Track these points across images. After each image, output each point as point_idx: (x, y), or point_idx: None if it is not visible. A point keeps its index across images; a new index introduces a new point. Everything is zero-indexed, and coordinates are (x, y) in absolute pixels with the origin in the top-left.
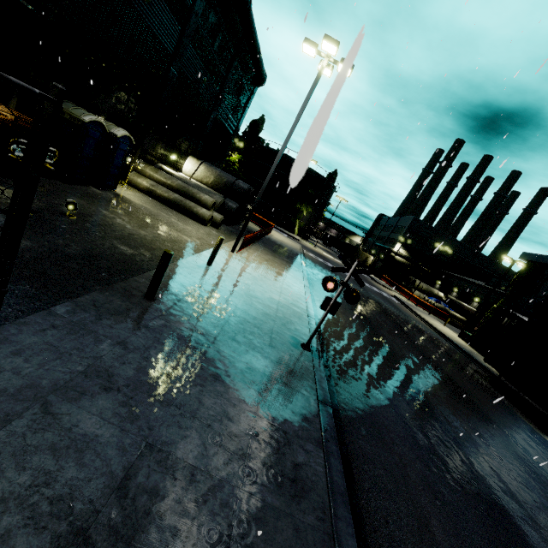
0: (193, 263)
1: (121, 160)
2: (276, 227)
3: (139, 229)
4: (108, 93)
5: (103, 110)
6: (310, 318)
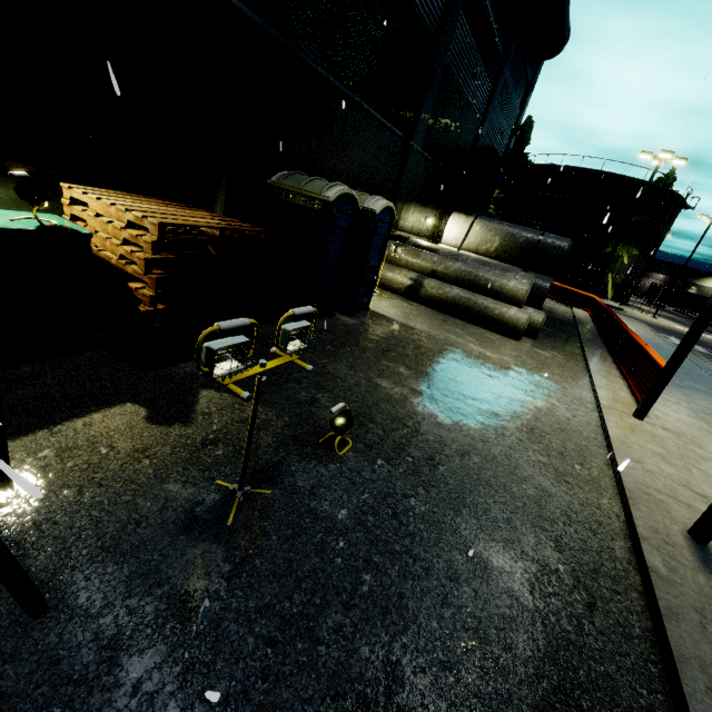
0: (673, 552)
1: (376, 254)
2: None
3: (460, 420)
4: (347, 141)
5: (340, 173)
6: None
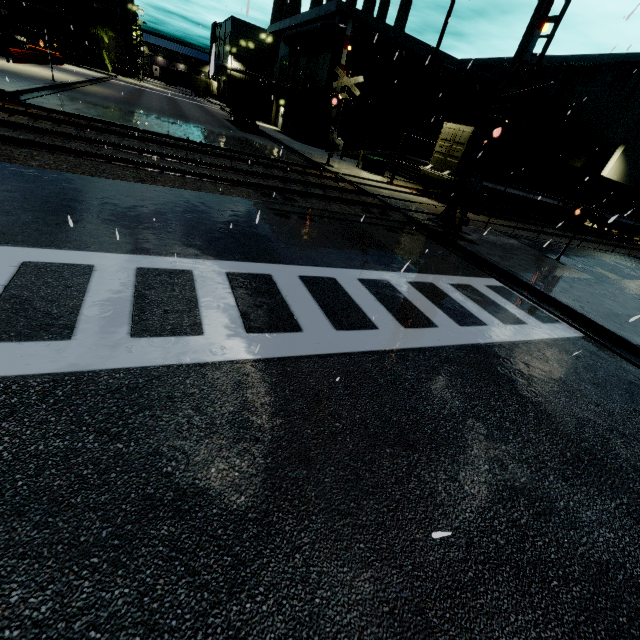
0: None
1: None
2: (81, 66)
3: None
4: None
5: None
6: (67, 81)
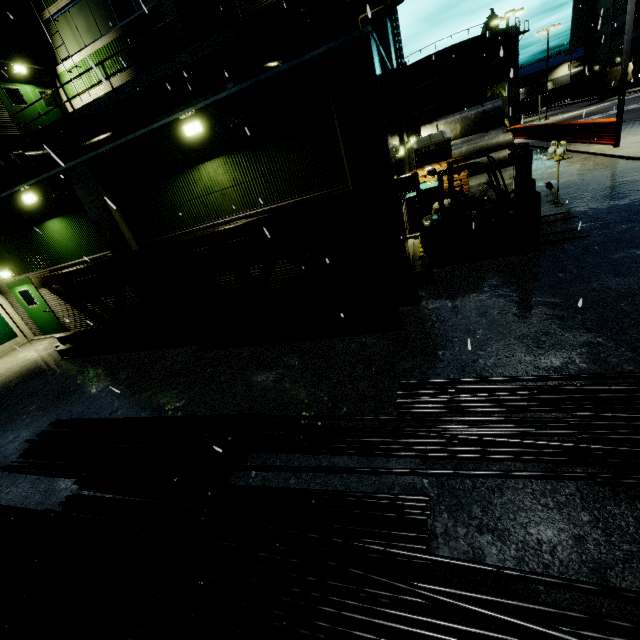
0: None
1: None
2: None
3: (564, 179)
4: None
5: None
6: None
